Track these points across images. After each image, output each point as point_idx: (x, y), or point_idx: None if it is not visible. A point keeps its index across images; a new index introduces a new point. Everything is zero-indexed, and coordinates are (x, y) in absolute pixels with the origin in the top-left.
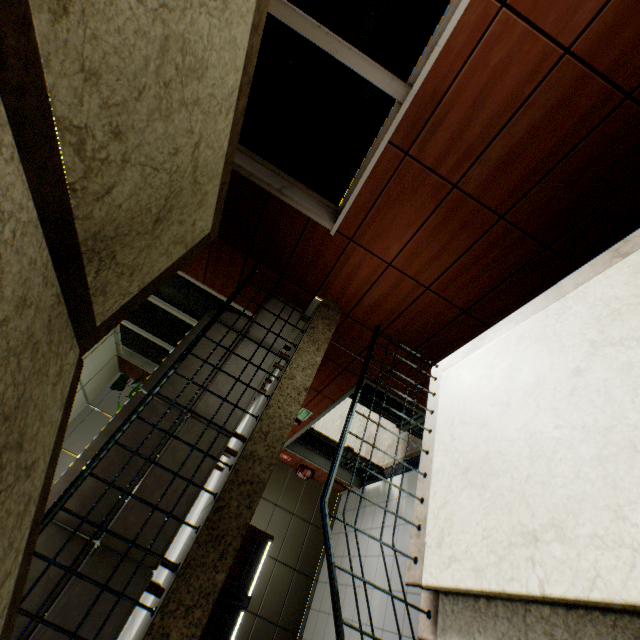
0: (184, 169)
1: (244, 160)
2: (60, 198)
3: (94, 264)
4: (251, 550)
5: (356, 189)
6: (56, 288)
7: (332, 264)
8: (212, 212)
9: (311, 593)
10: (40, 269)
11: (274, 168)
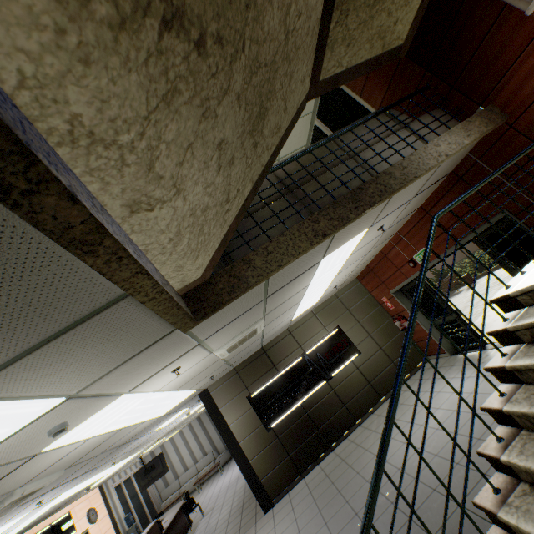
0: None
1: None
2: None
3: (337, 14)
4: (341, 351)
5: None
6: (321, 10)
7: (513, 60)
8: (411, 20)
9: (376, 405)
10: None
11: None
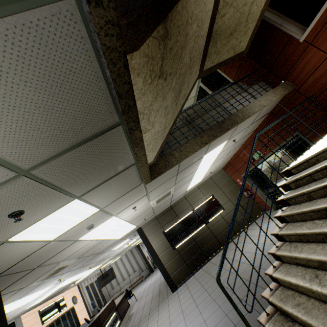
0: (245, 13)
1: (268, 14)
2: (215, 14)
3: (211, 43)
4: (214, 208)
5: (319, 12)
6: (204, 43)
7: (296, 60)
8: (247, 40)
9: (233, 237)
10: (206, 32)
11: (281, 15)
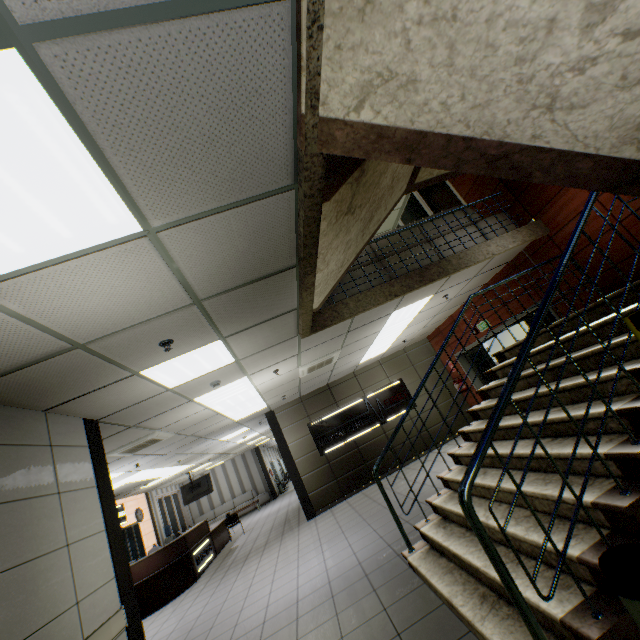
0: None
1: None
2: None
3: None
4: (400, 401)
5: None
6: None
7: (554, 194)
8: None
9: (422, 454)
10: None
11: None
